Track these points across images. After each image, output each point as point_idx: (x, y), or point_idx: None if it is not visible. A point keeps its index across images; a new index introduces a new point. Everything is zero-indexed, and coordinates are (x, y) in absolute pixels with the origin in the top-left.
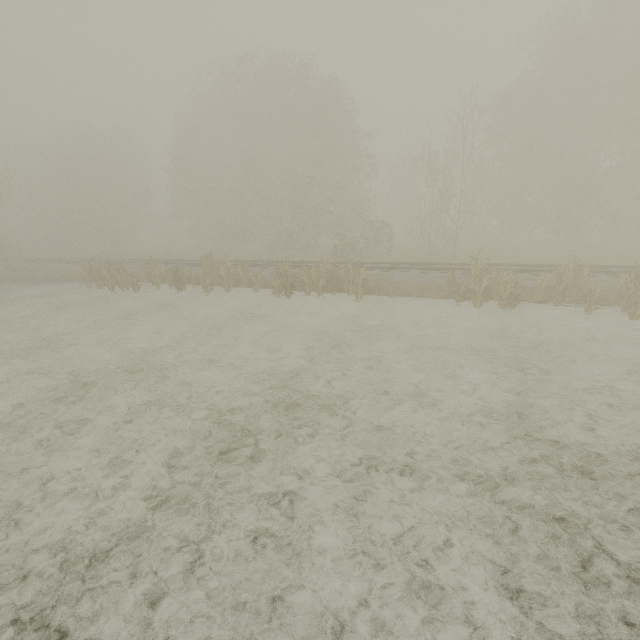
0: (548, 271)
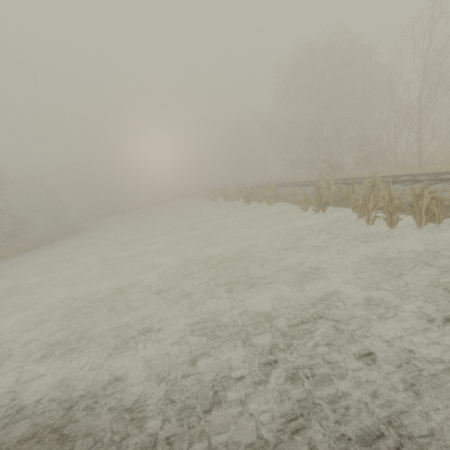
0: (402, 181)
